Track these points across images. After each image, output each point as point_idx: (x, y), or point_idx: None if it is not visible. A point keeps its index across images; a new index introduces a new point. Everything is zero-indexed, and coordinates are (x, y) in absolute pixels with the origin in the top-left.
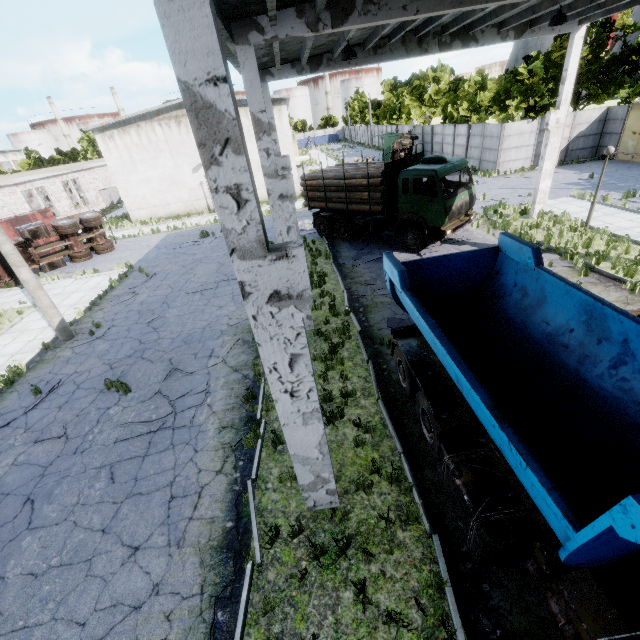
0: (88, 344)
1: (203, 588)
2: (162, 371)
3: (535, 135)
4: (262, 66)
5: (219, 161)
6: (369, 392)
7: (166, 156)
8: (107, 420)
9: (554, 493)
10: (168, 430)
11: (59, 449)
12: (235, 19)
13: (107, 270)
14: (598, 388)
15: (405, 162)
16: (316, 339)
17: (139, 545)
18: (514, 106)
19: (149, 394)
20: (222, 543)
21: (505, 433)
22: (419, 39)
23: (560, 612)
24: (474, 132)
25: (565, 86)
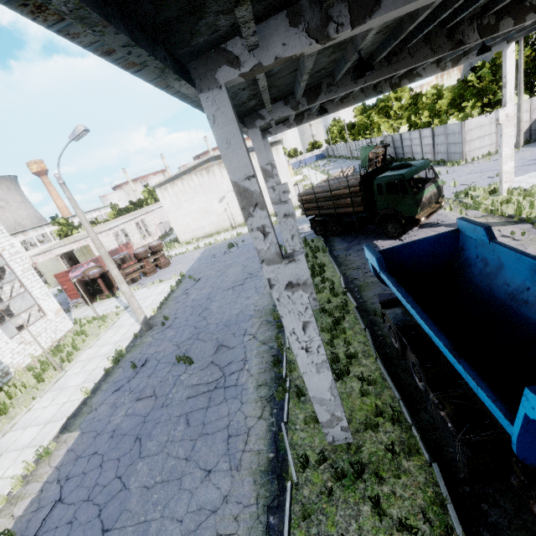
0: (161, 332)
1: (258, 500)
2: (212, 347)
3: (495, 124)
4: (263, 129)
5: (252, 215)
6: (368, 353)
7: (201, 195)
8: (180, 383)
9: (497, 402)
10: (221, 389)
11: (152, 404)
12: (246, 115)
13: (168, 279)
14: None
15: (377, 171)
16: (322, 315)
17: (211, 469)
18: (470, 106)
19: (205, 364)
20: (267, 468)
21: (461, 365)
22: (374, 86)
23: None
24: (437, 132)
25: (507, 89)
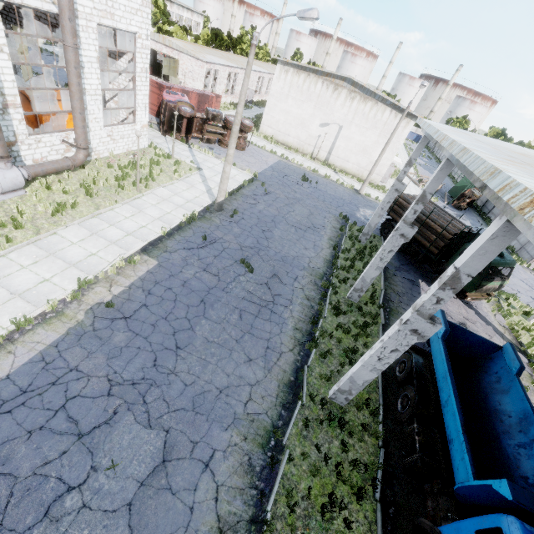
0: (229, 222)
1: (277, 396)
2: (269, 271)
3: None
4: None
5: (445, 290)
6: None
7: (311, 105)
8: (239, 282)
9: (472, 466)
10: (269, 310)
11: (215, 282)
12: None
13: (240, 167)
14: (504, 448)
15: (475, 235)
16: (356, 311)
17: (252, 359)
18: None
19: (261, 281)
20: (288, 384)
21: (464, 437)
22: None
23: (431, 506)
24: None
25: None
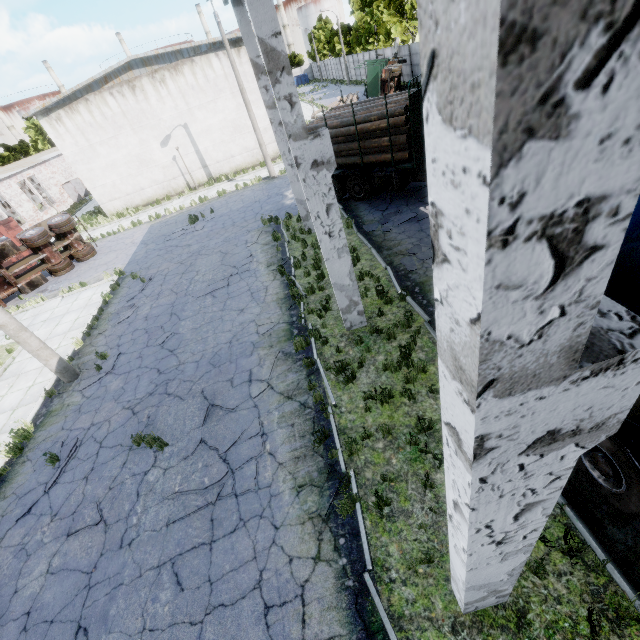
0: (98, 383)
1: None
2: (197, 411)
3: None
4: None
5: (565, 113)
6: None
7: (127, 132)
8: (148, 491)
9: None
10: (230, 498)
11: (100, 543)
12: None
13: (95, 281)
14: None
15: None
16: (375, 339)
17: None
18: None
19: (190, 446)
20: None
21: None
22: None
23: None
24: None
25: None
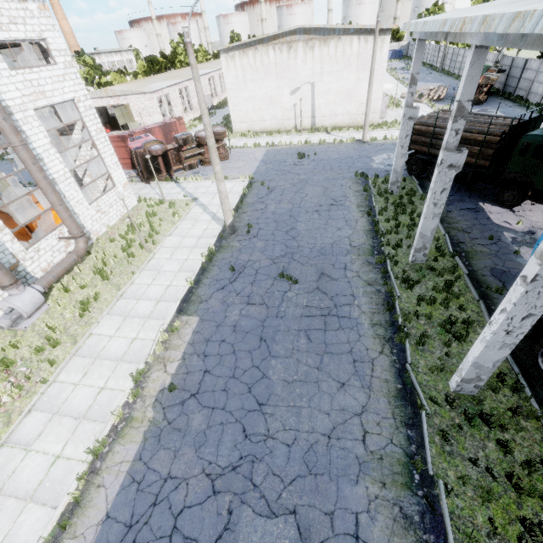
0: (248, 240)
1: (394, 416)
2: (314, 273)
3: None
4: None
5: None
6: (483, 324)
7: (272, 78)
8: (288, 300)
9: None
10: (334, 317)
11: (265, 312)
12: None
13: (232, 177)
14: None
15: (527, 123)
16: (428, 272)
17: (344, 382)
18: None
19: (311, 288)
20: (398, 395)
21: None
22: None
23: None
24: None
25: None
